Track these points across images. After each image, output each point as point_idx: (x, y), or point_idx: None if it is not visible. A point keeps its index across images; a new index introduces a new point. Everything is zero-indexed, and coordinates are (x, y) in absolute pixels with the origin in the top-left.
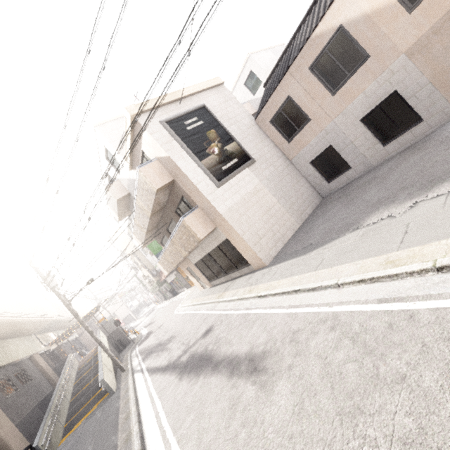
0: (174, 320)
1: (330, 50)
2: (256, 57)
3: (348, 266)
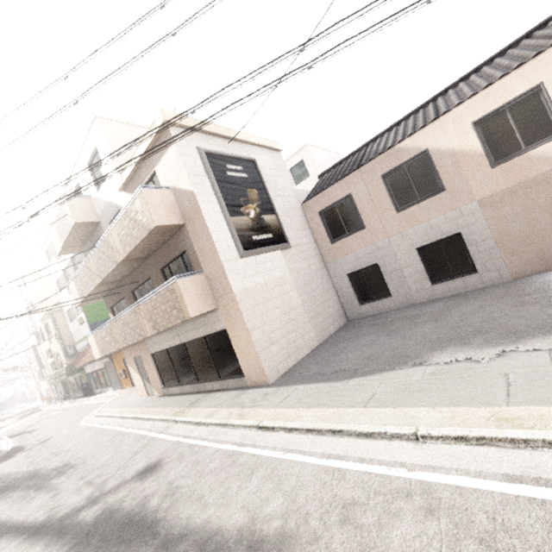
0: (78, 436)
1: (409, 168)
2: (313, 150)
3: (426, 411)
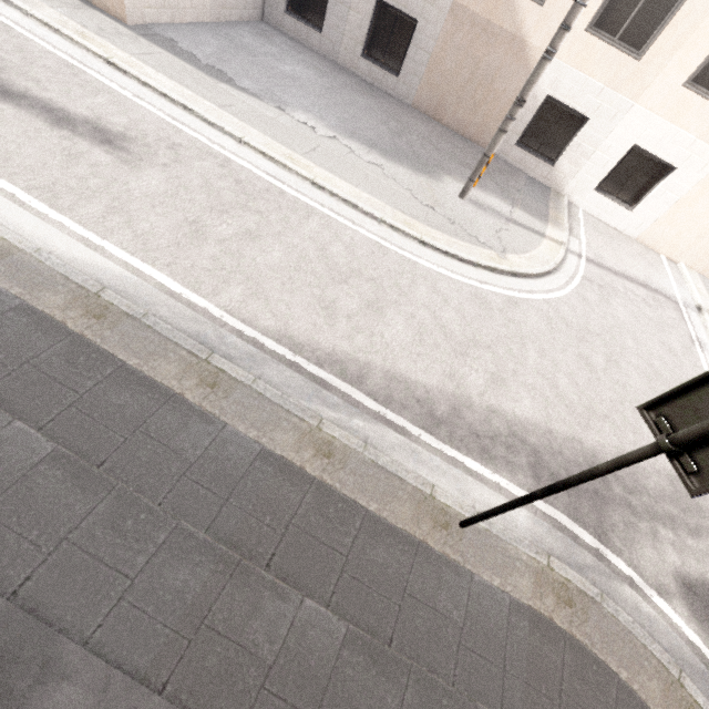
0: None
1: None
2: None
3: (258, 134)
